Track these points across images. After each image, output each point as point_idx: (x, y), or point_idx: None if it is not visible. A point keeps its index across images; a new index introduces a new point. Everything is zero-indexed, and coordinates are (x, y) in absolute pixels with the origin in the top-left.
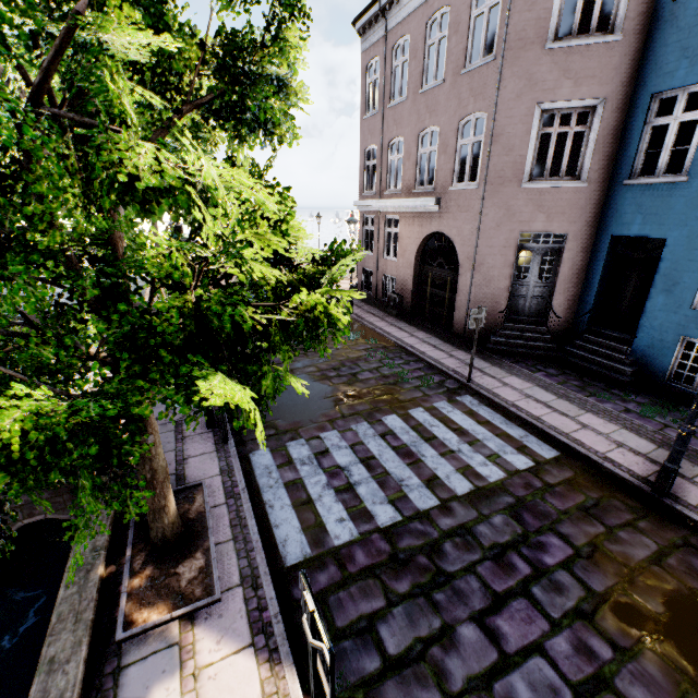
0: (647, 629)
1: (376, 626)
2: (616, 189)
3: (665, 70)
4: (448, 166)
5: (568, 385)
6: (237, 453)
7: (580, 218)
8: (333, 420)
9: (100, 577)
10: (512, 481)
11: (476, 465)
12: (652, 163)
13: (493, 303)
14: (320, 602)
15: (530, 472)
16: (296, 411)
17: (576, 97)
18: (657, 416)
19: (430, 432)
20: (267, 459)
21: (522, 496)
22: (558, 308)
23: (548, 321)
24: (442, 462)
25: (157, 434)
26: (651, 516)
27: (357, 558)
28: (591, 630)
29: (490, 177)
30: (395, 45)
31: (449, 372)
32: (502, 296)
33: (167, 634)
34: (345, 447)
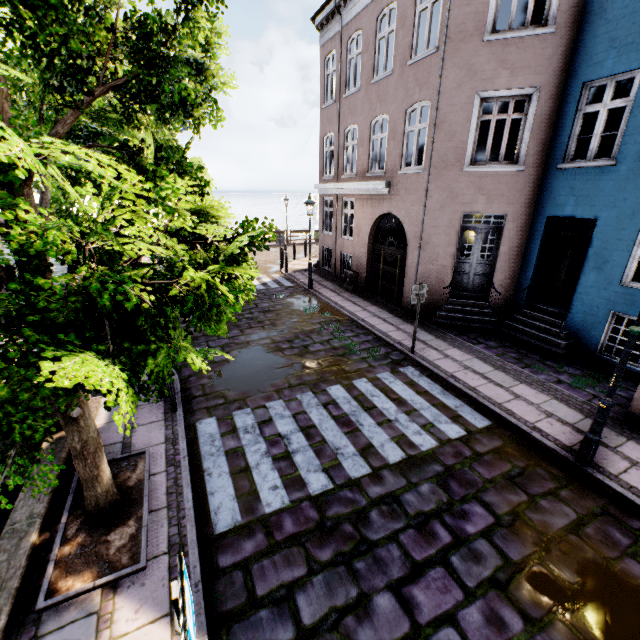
0: (559, 600)
1: (295, 595)
2: (551, 172)
3: (595, 60)
4: (397, 151)
5: (506, 357)
6: (185, 421)
7: (518, 200)
8: (280, 390)
9: (32, 544)
10: (443, 450)
11: (410, 434)
12: (585, 148)
13: (438, 280)
14: (243, 570)
15: (461, 441)
16: (246, 381)
17: (513, 86)
18: (587, 387)
19: (370, 402)
20: (213, 428)
21: (451, 465)
22: (499, 284)
23: (489, 296)
24: (378, 431)
25: (87, 407)
26: (573, 485)
27: (285, 526)
28: (504, 600)
29: (434, 161)
30: (349, 39)
31: (395, 344)
32: (446, 273)
33: (88, 602)
34: (288, 416)
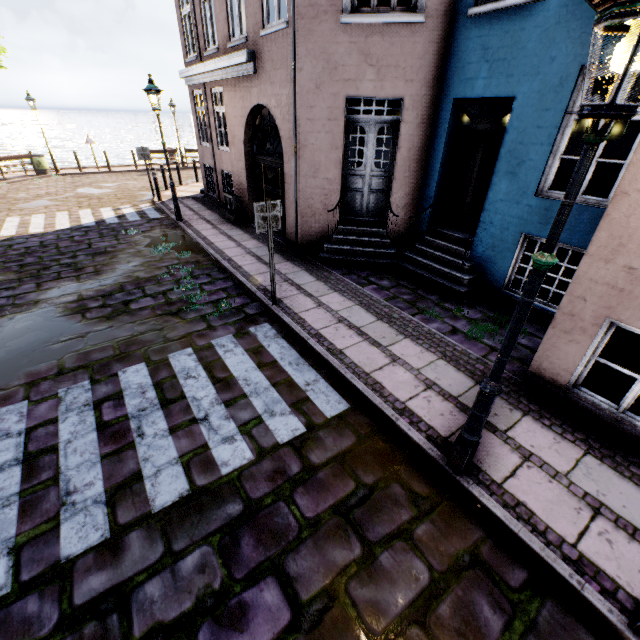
0: None
1: None
2: (460, 24)
3: None
4: None
5: (397, 301)
6: None
7: (418, 74)
8: (36, 382)
9: None
10: (257, 468)
11: (216, 443)
12: None
13: (324, 200)
14: None
15: (293, 447)
16: None
17: None
18: (486, 336)
19: (179, 389)
20: None
21: (259, 499)
22: (398, 204)
23: (387, 221)
24: (164, 445)
25: None
26: (438, 509)
27: None
28: None
29: (298, 4)
30: None
31: (257, 292)
32: (333, 190)
33: None
34: (16, 434)
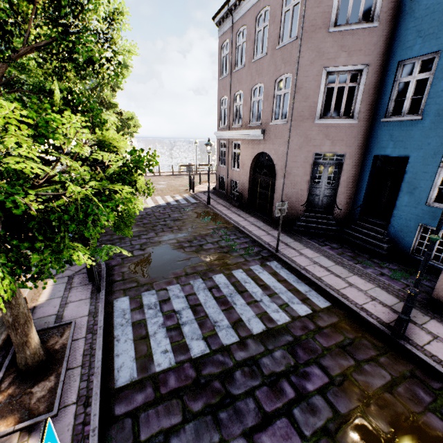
0: None
1: (170, 439)
2: (376, 124)
3: (407, 45)
4: (269, 109)
5: (344, 255)
6: (105, 299)
7: (353, 144)
8: (178, 277)
9: None
10: (293, 324)
11: (270, 311)
12: (401, 107)
13: (297, 199)
14: (132, 418)
15: (308, 318)
16: (155, 270)
17: (349, 64)
18: (402, 278)
19: (243, 287)
20: (125, 304)
21: (299, 336)
22: (340, 203)
23: (333, 211)
24: (247, 309)
25: (18, 289)
26: (389, 353)
27: (169, 382)
28: None
29: (294, 116)
30: (238, 32)
31: (265, 245)
32: (303, 194)
33: None
34: (182, 297)
